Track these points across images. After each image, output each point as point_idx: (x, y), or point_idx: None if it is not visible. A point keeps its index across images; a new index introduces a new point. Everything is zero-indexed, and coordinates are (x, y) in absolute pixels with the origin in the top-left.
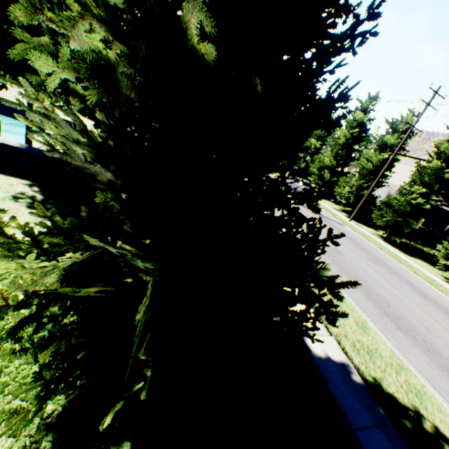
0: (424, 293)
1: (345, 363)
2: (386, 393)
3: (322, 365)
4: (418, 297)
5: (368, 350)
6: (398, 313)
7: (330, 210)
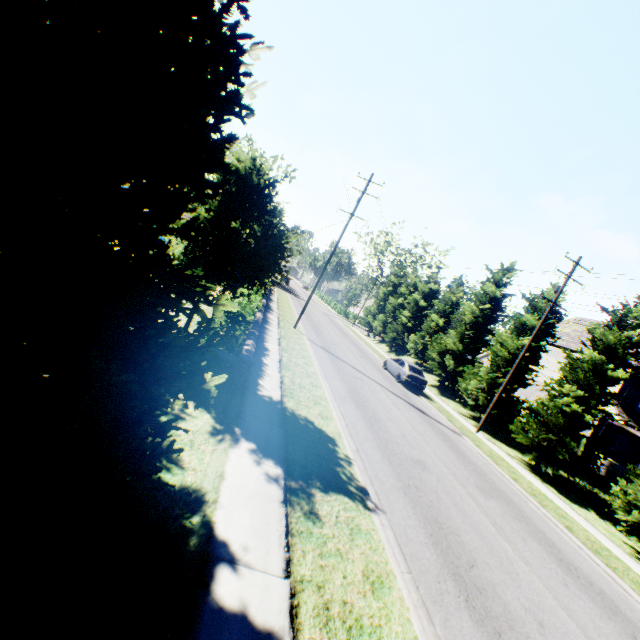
0: (573, 564)
1: (275, 634)
2: None
3: (212, 624)
4: (554, 566)
5: (356, 624)
6: (486, 581)
7: (448, 411)
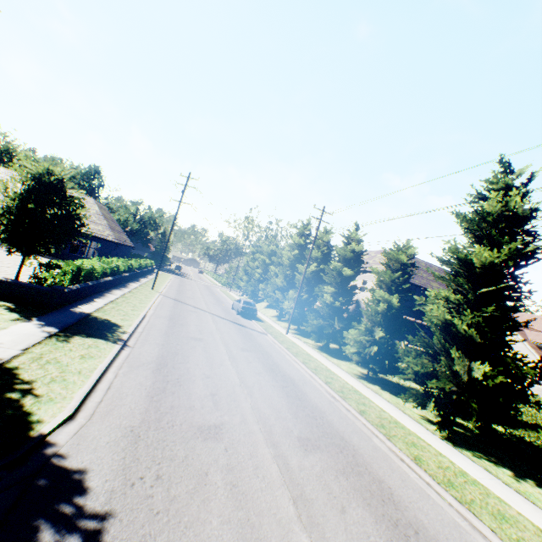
0: (282, 371)
1: None
2: (12, 372)
3: None
4: (260, 369)
5: (57, 362)
6: (186, 367)
7: (272, 326)
